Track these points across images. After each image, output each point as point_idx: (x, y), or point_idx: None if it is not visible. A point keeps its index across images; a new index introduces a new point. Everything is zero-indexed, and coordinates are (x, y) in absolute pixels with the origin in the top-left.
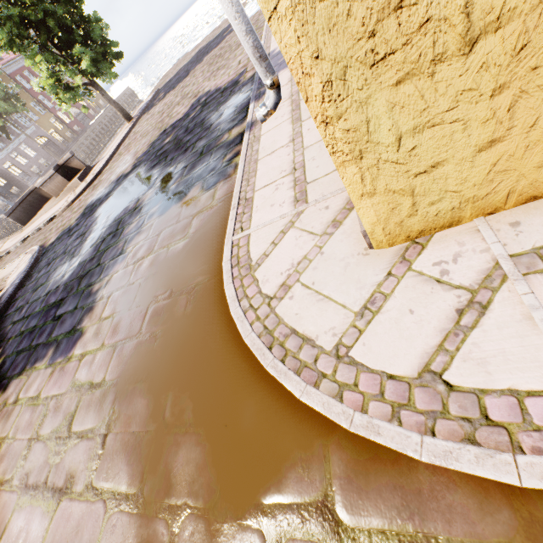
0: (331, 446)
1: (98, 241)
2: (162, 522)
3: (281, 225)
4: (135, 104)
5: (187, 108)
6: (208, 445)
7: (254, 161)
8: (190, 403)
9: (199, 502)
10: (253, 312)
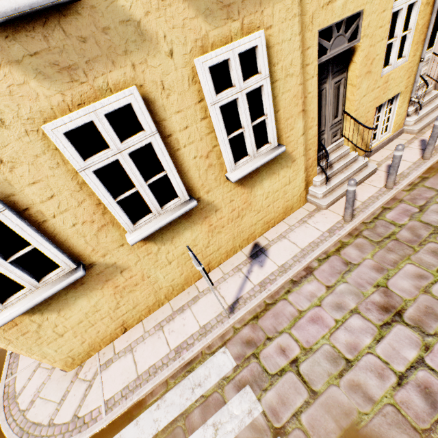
0: None
1: None
2: None
3: (34, 366)
4: None
5: None
6: None
7: None
8: None
9: None
10: (15, 422)
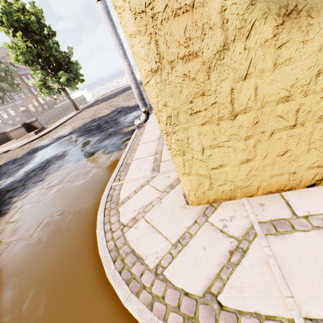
0: None
1: (30, 170)
2: None
3: (142, 181)
4: (84, 103)
5: (110, 111)
6: None
7: (136, 144)
8: (46, 299)
9: None
10: (110, 233)
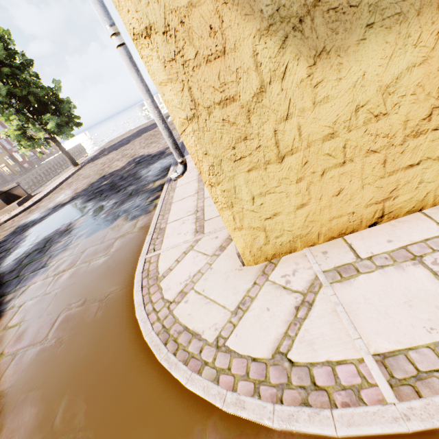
0: (208, 429)
1: (23, 255)
2: None
3: (184, 247)
4: (82, 155)
5: (125, 163)
6: None
7: (169, 203)
8: (84, 405)
9: None
10: (155, 314)
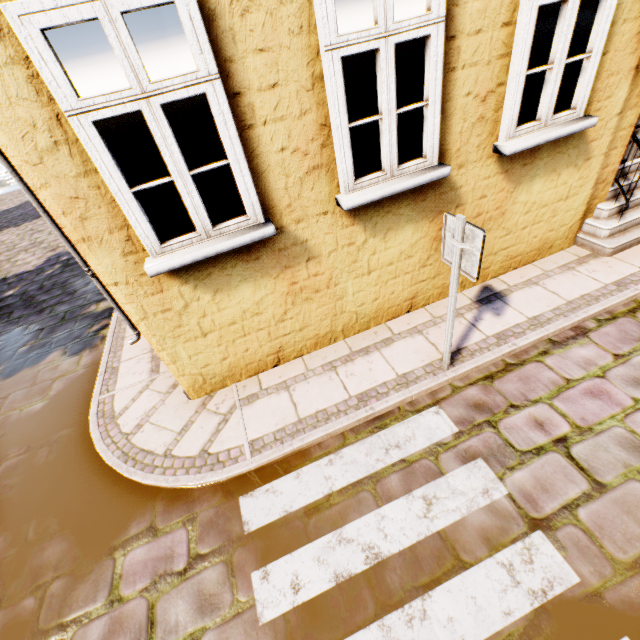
0: (158, 500)
1: None
2: (30, 598)
3: (140, 387)
4: None
5: (42, 260)
6: (73, 537)
7: (121, 338)
8: (55, 519)
9: (66, 569)
10: (115, 445)
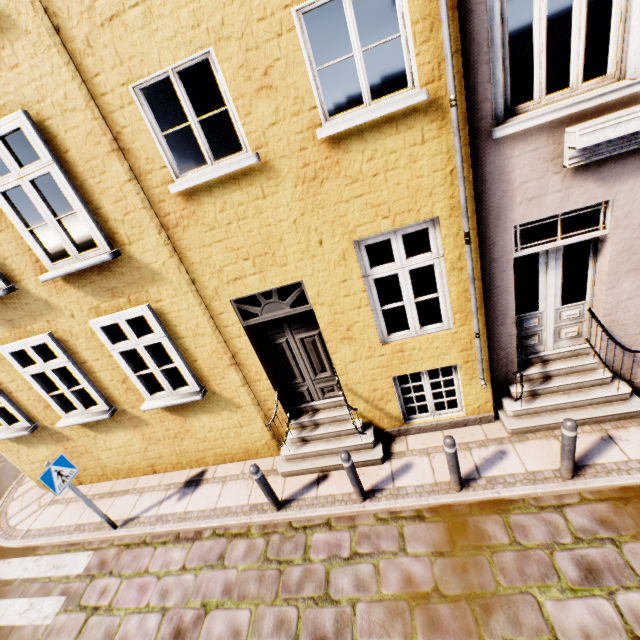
0: None
1: None
2: None
3: None
4: None
5: None
6: None
7: None
8: None
9: None
10: (6, 503)
